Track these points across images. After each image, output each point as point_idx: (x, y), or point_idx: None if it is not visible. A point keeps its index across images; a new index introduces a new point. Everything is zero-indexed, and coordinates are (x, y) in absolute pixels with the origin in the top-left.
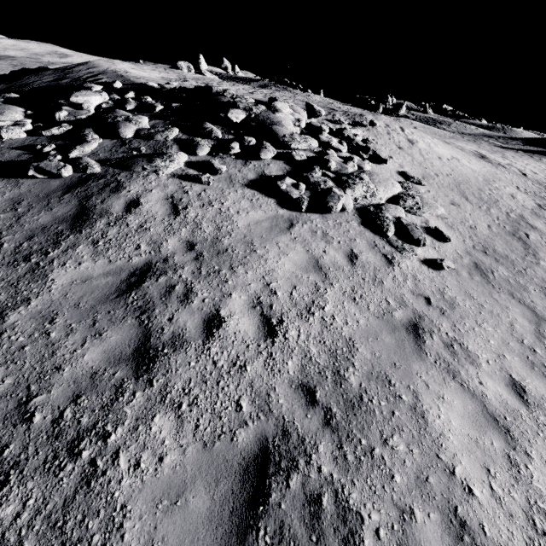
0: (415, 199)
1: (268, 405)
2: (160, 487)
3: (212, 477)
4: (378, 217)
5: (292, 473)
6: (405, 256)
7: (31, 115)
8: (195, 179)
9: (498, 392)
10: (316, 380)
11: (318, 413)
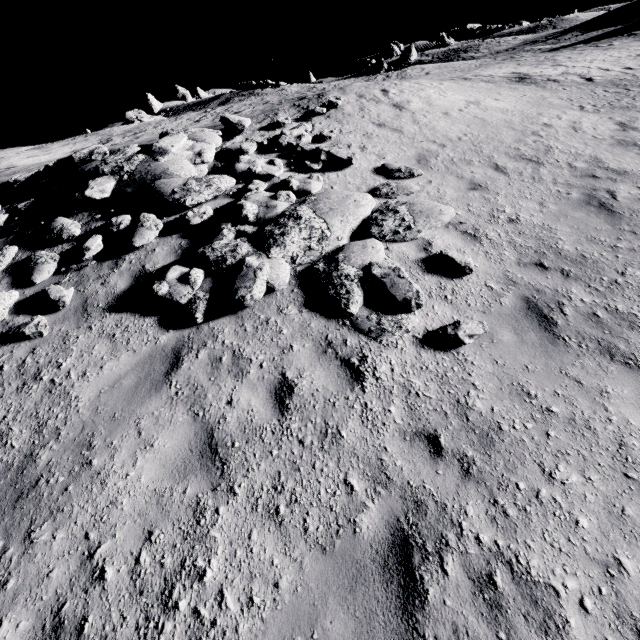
0: (399, 213)
1: None
2: None
3: None
4: (331, 280)
5: None
6: (387, 344)
7: None
8: (17, 336)
9: None
10: None
11: None
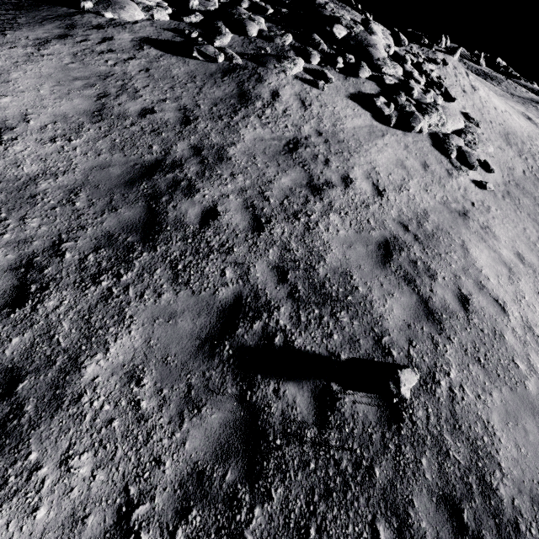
0: (474, 135)
1: (384, 226)
2: (341, 240)
3: (364, 243)
4: (445, 142)
5: (401, 252)
6: (461, 174)
7: None
8: (314, 84)
9: (509, 255)
10: (408, 223)
11: (411, 235)
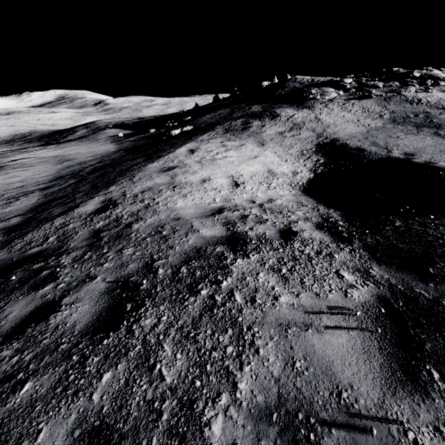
0: None
1: None
2: None
3: None
4: None
5: None
6: None
7: (335, 89)
8: (426, 91)
9: None
10: None
11: None
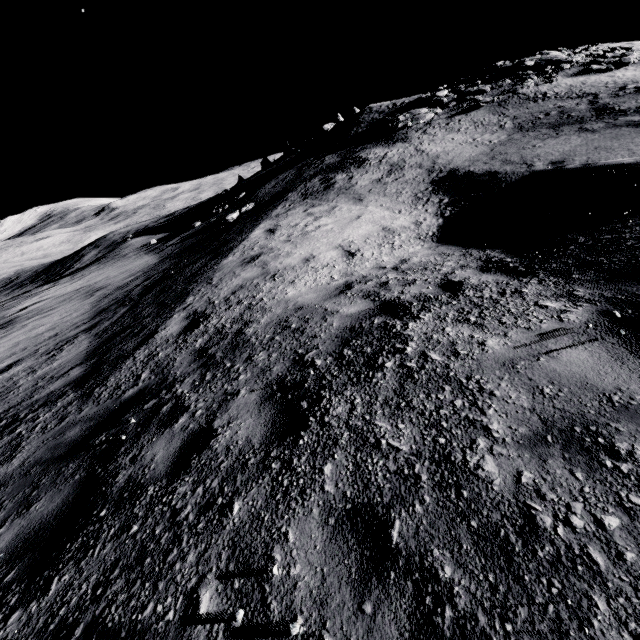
0: None
1: None
2: None
3: None
4: None
5: None
6: None
7: (428, 108)
8: (549, 82)
9: None
10: None
11: None
